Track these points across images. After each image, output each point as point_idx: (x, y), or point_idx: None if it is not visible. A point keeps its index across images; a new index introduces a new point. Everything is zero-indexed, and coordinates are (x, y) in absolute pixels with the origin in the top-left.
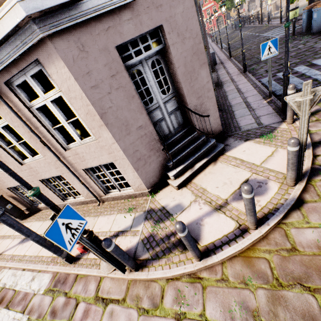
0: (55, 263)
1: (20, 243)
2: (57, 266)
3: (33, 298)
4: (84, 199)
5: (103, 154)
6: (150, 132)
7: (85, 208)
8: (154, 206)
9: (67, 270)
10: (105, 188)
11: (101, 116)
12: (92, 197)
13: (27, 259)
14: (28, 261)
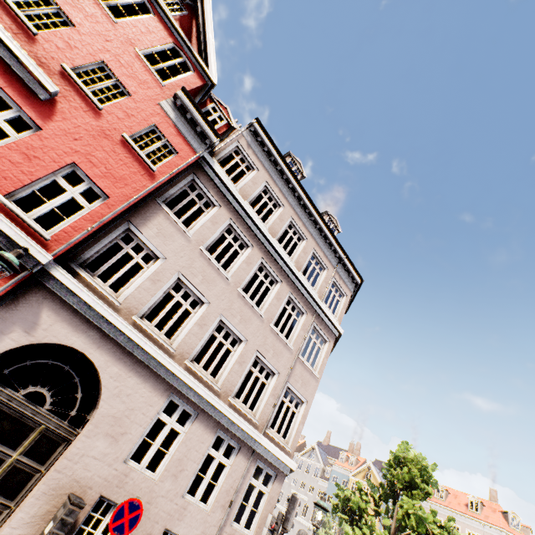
0: None
1: None
2: None
3: None
4: None
5: None
6: None
7: None
8: None
9: None
10: None
11: None
12: None
13: None
14: None
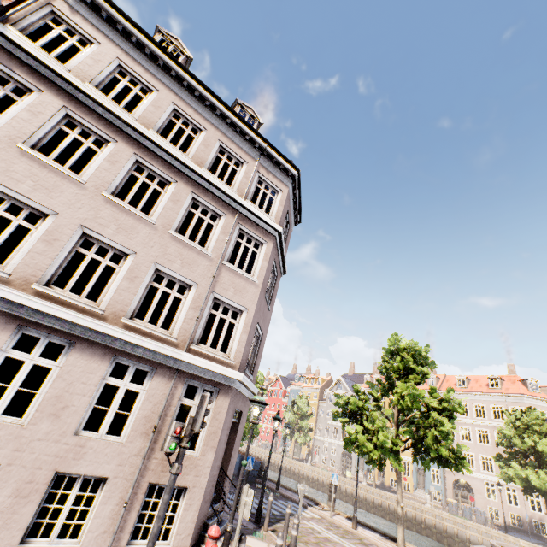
0: None
1: None
2: None
3: None
4: None
5: (190, 473)
6: (216, 476)
7: None
8: None
9: None
10: (131, 532)
11: (219, 440)
12: (97, 546)
13: None
14: None
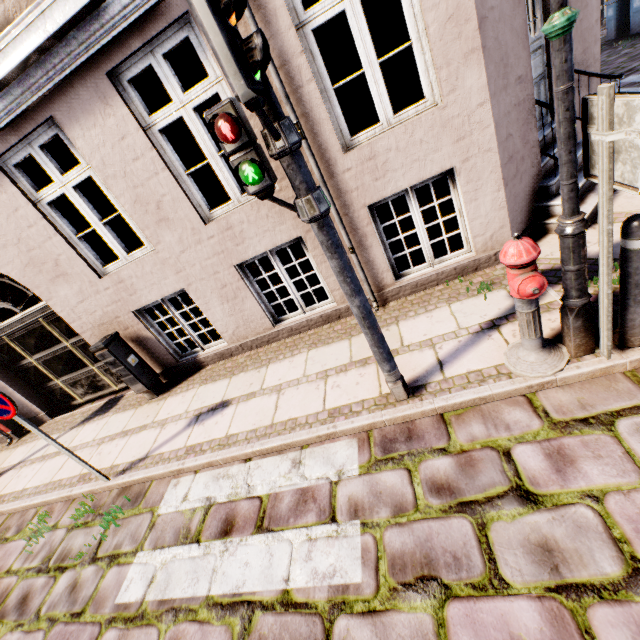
0: (350, 415)
1: (192, 424)
2: (365, 415)
3: (338, 489)
4: (333, 308)
5: (440, 145)
6: (528, 100)
7: (336, 327)
8: (547, 266)
9: (408, 410)
10: (393, 267)
11: (479, 23)
12: None
13: (245, 437)
14: (255, 438)
